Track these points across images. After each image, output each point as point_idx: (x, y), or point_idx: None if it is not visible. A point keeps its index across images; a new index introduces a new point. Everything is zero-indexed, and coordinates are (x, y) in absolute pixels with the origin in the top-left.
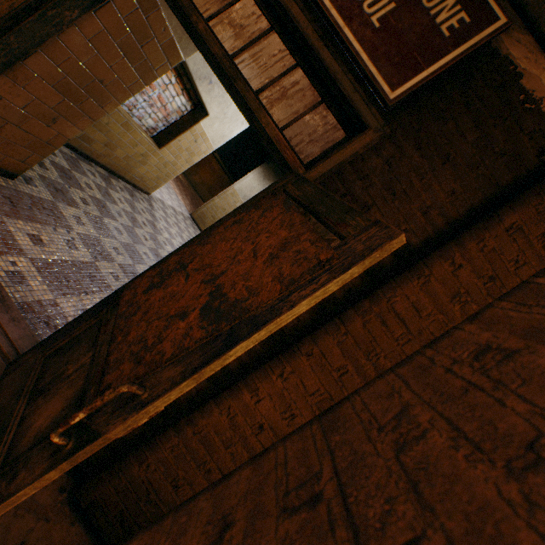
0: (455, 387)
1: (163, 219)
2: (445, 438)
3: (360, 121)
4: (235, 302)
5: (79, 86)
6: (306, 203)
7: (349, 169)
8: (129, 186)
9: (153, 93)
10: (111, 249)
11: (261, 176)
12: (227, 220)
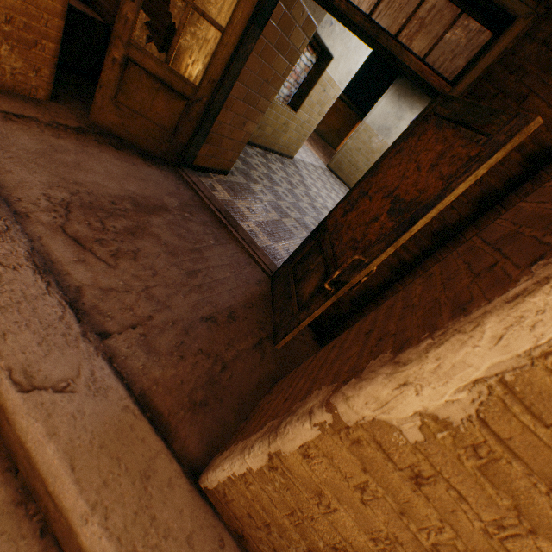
0: (548, 191)
1: (307, 177)
2: (533, 207)
3: (506, 15)
4: (410, 201)
5: (255, 92)
6: (455, 118)
7: (498, 69)
8: (278, 157)
9: None
10: (285, 209)
11: (395, 97)
12: (389, 153)
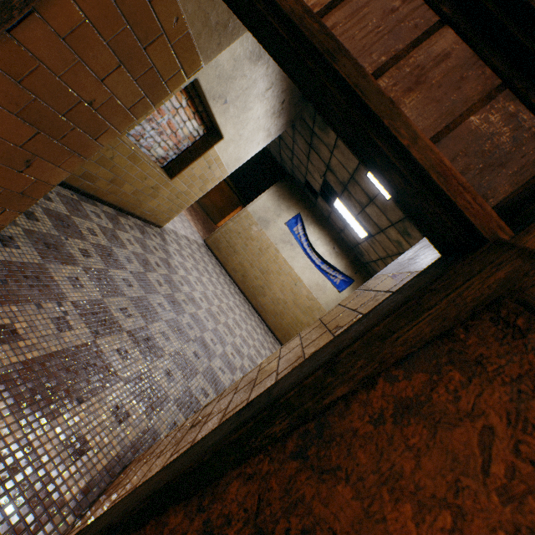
0: None
1: (177, 253)
2: None
3: None
4: None
5: (58, 111)
6: None
7: None
8: (140, 222)
9: (162, 119)
10: (117, 313)
11: (276, 196)
12: (366, 383)
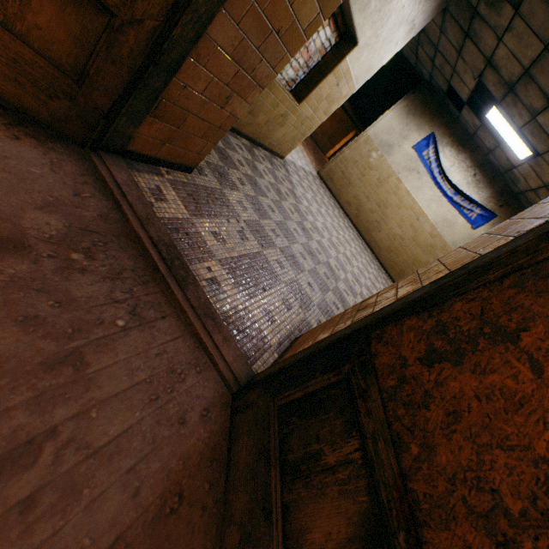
0: None
1: (298, 184)
2: None
3: None
4: None
5: (254, 46)
6: None
7: None
8: (267, 154)
9: None
10: (270, 233)
11: (403, 112)
12: None
